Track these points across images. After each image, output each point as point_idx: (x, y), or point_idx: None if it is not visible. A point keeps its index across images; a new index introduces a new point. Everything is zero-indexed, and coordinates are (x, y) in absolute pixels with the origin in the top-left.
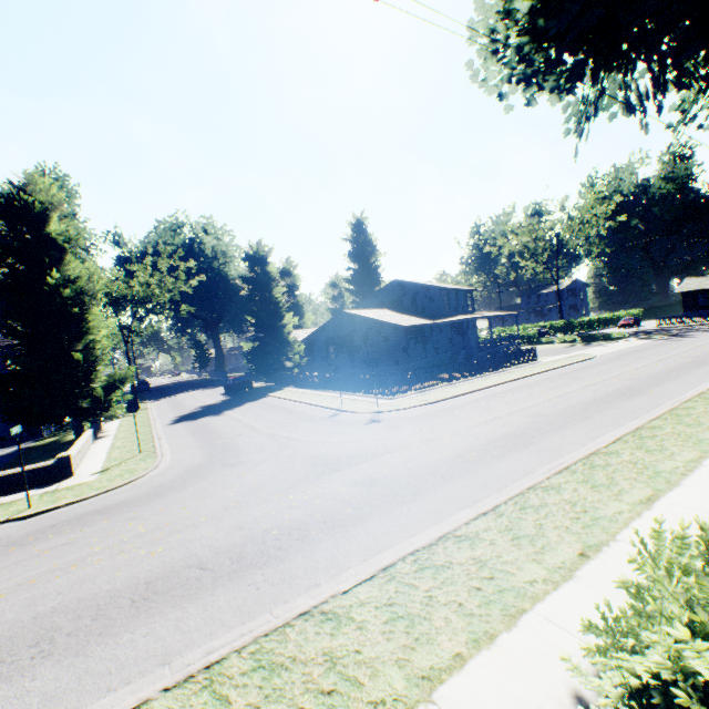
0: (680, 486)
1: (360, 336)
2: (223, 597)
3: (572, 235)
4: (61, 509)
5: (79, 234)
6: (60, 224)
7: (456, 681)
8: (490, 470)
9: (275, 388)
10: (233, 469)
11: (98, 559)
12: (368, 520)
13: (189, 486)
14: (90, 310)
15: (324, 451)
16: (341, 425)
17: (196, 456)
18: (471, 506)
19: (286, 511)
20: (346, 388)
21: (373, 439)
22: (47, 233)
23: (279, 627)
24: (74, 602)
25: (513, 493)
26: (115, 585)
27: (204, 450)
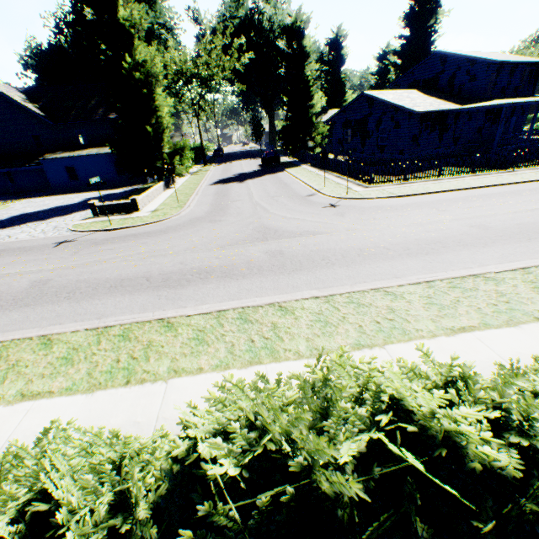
0: (513, 328)
1: (374, 120)
2: (142, 298)
3: None
4: (123, 229)
5: (140, 18)
6: (127, 9)
7: (186, 380)
8: (367, 266)
9: (295, 164)
10: (212, 224)
11: (115, 261)
12: (247, 279)
13: (182, 231)
14: (155, 91)
15: (273, 224)
16: (305, 205)
17: (202, 212)
18: (318, 290)
19: (212, 260)
20: (341, 172)
21: (314, 221)
22: (118, 19)
23: (145, 321)
24: (93, 279)
25: (356, 289)
26: (111, 277)
27: (210, 208)
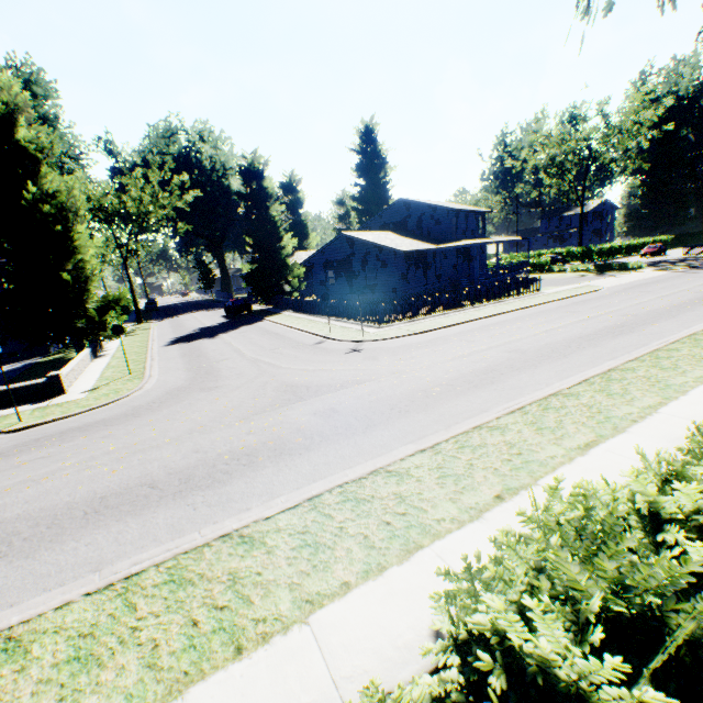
0: (625, 434)
1: (359, 260)
2: (162, 515)
3: (607, 147)
4: (48, 424)
5: (52, 142)
6: (30, 130)
7: (335, 607)
8: (447, 406)
9: (273, 312)
10: (208, 393)
11: (66, 474)
12: (314, 450)
13: (165, 409)
14: (74, 228)
15: (297, 379)
16: (322, 354)
17: (179, 379)
18: (415, 442)
19: (243, 437)
20: (339, 315)
21: (348, 369)
22: (16, 140)
23: (199, 547)
24: (37, 511)
25: (458, 432)
26: (75, 498)
27: (189, 373)
